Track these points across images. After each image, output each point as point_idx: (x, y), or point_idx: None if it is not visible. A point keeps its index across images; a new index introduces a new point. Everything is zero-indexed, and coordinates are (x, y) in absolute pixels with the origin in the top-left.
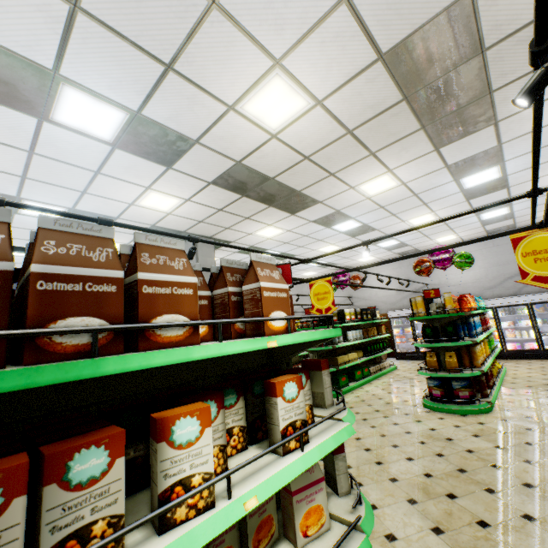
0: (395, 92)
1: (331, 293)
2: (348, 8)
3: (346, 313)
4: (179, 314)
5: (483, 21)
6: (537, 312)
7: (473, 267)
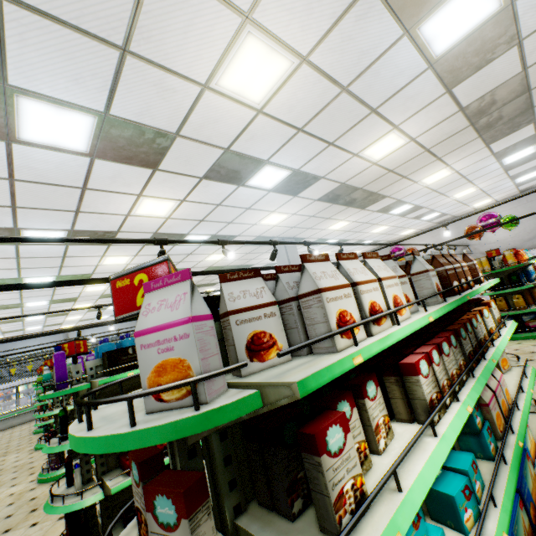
0: (465, 123)
1: None
2: (448, 95)
3: None
4: (469, 276)
5: (531, 79)
6: None
7: None
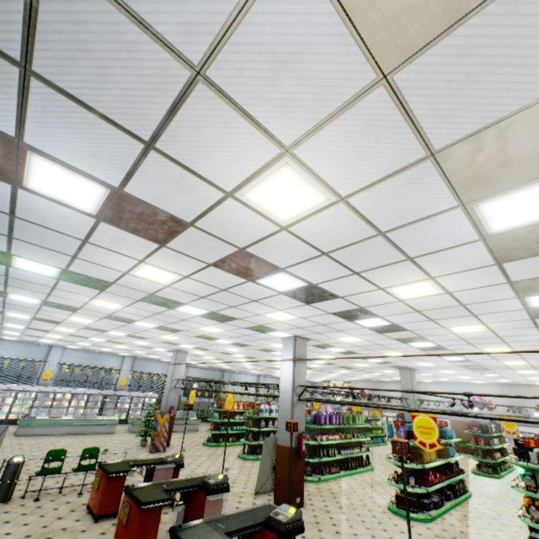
0: None
1: (515, 425)
2: None
3: (492, 427)
4: None
5: None
6: None
7: None
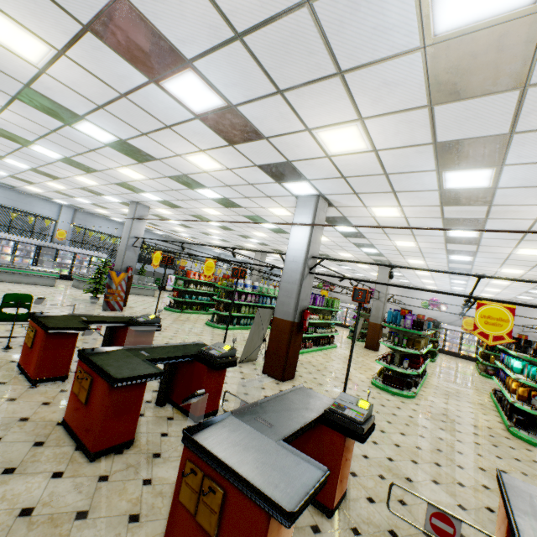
0: None
1: None
2: None
3: (440, 324)
4: None
5: None
6: None
7: None
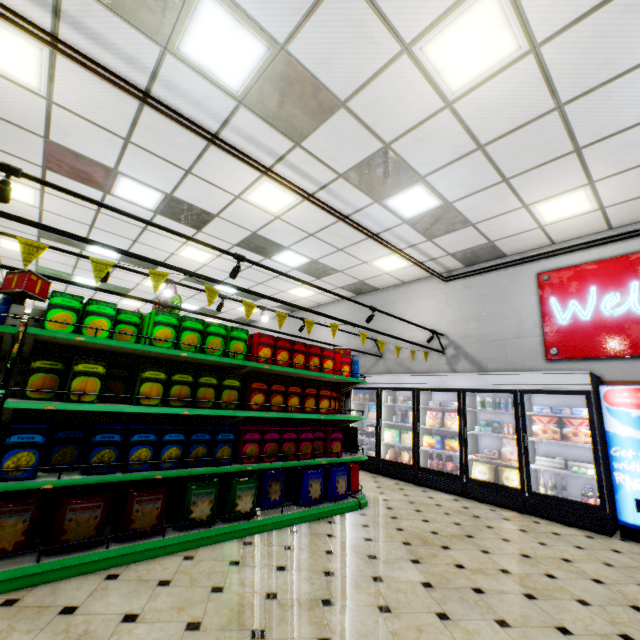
0: None
1: None
2: None
3: None
4: None
5: None
6: (354, 401)
7: (339, 335)
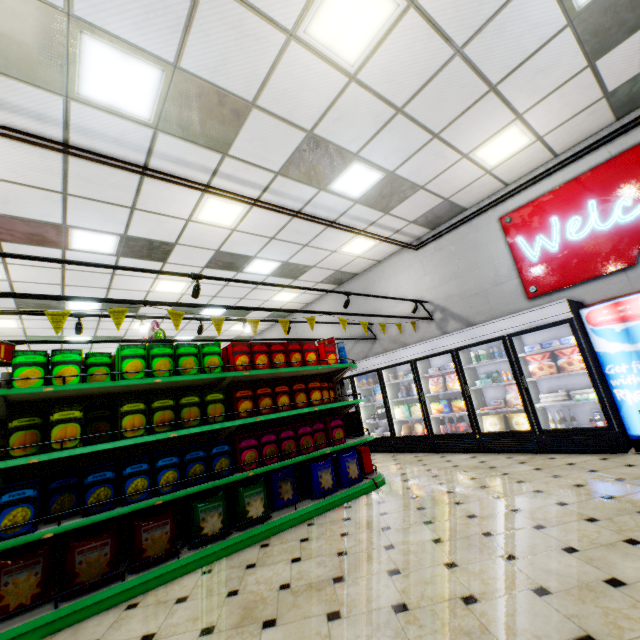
0: None
1: None
2: None
3: None
4: None
5: None
6: (358, 388)
7: (332, 328)
